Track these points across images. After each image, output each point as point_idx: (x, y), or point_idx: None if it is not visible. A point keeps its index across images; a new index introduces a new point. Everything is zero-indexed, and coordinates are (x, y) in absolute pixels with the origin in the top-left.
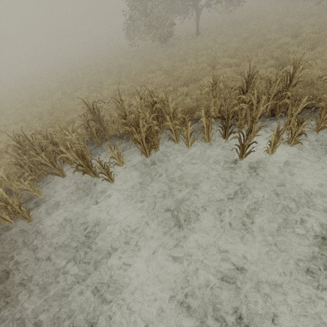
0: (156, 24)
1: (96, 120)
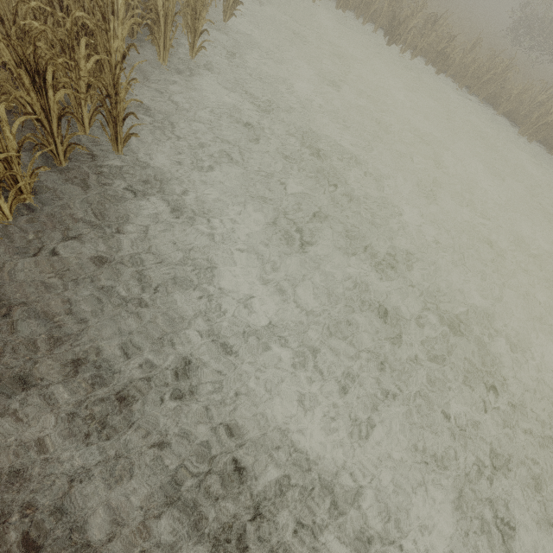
0: None
1: None
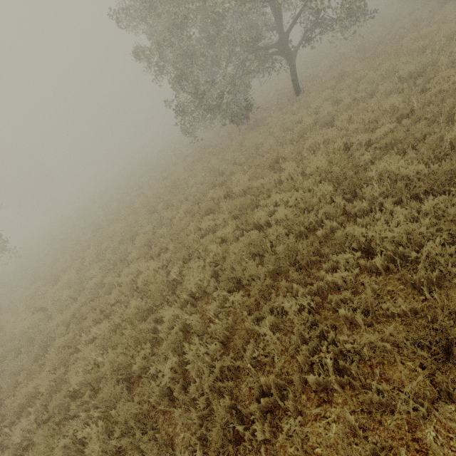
0: (221, 103)
1: None
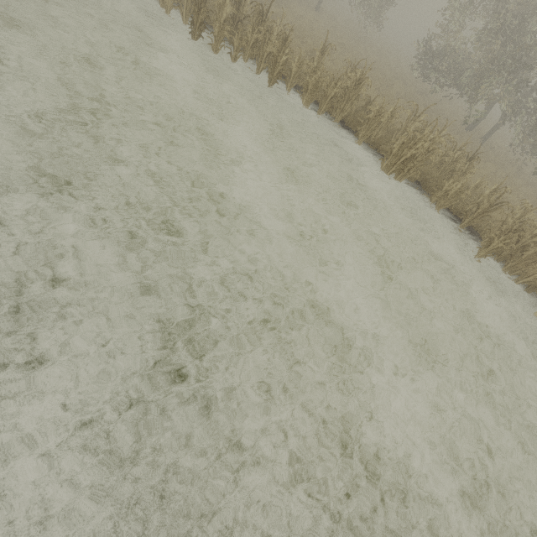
0: None
1: None
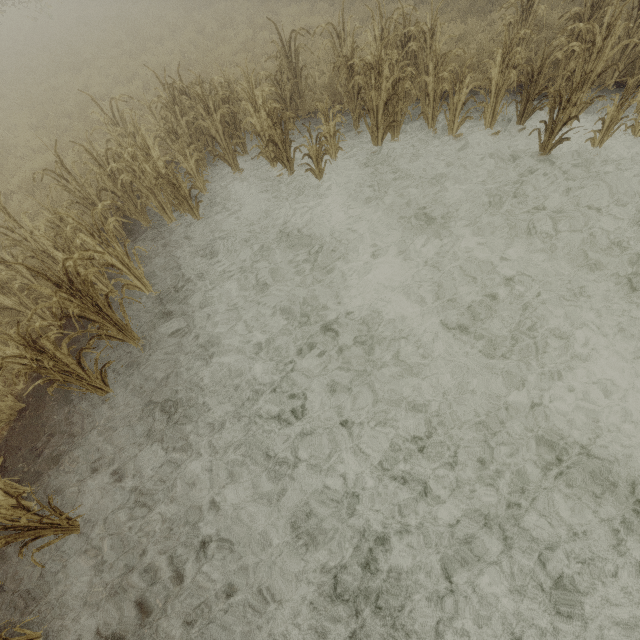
0: None
1: (291, 73)
